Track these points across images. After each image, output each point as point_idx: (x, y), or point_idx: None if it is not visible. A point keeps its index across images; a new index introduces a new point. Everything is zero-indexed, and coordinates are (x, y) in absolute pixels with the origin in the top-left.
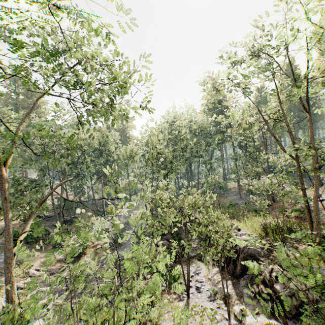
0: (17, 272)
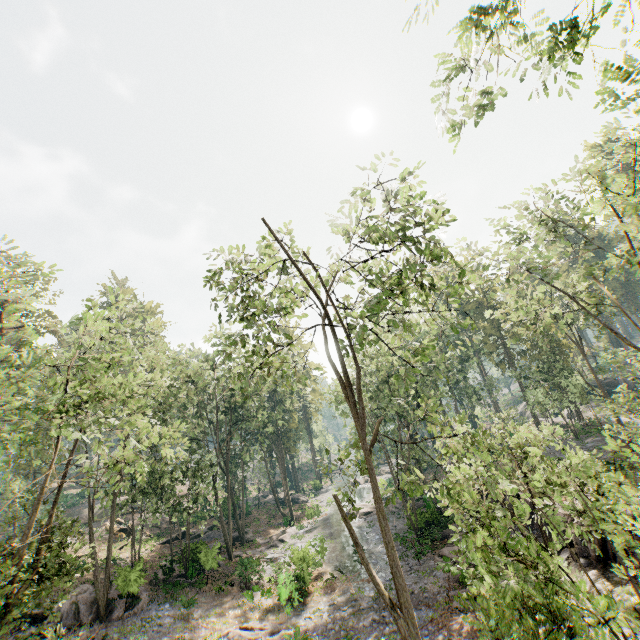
0: (207, 637)
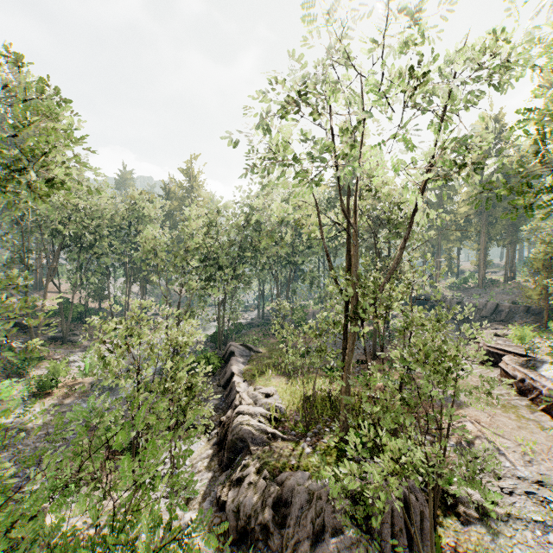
0: None
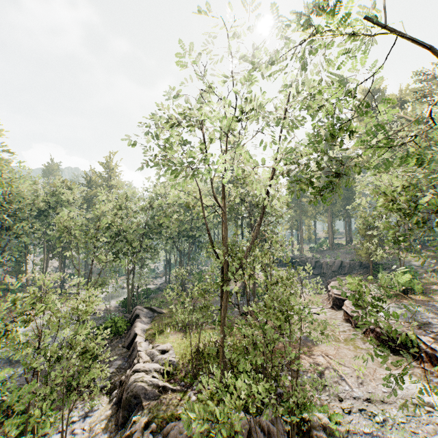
0: None
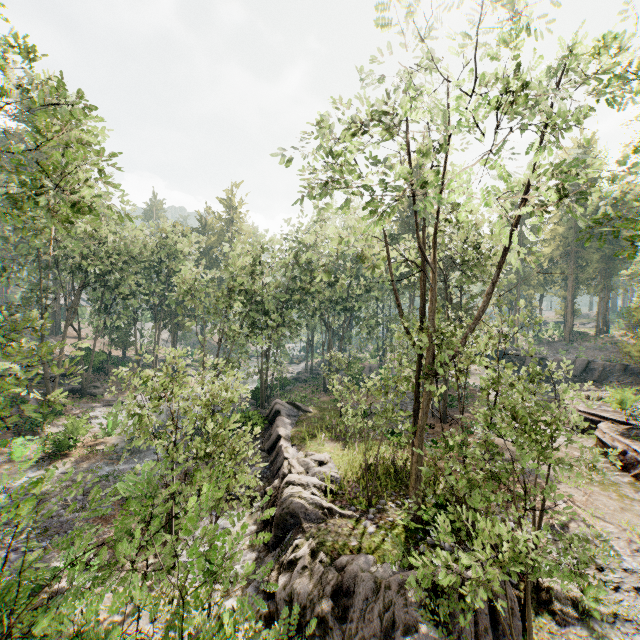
0: None
